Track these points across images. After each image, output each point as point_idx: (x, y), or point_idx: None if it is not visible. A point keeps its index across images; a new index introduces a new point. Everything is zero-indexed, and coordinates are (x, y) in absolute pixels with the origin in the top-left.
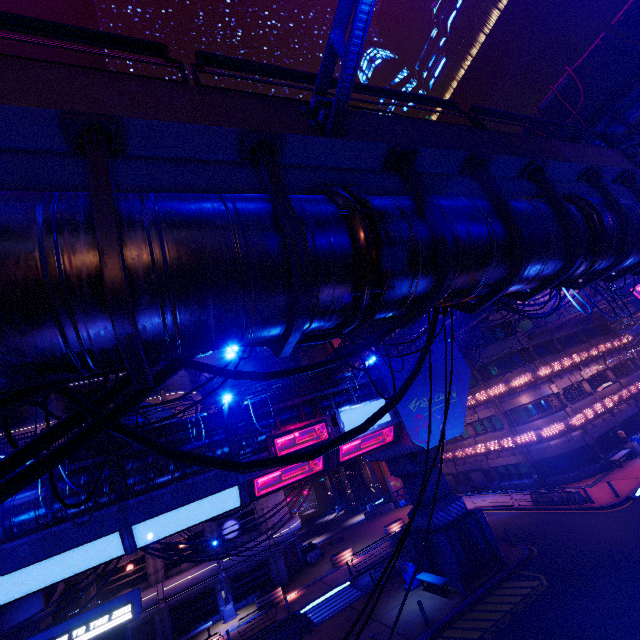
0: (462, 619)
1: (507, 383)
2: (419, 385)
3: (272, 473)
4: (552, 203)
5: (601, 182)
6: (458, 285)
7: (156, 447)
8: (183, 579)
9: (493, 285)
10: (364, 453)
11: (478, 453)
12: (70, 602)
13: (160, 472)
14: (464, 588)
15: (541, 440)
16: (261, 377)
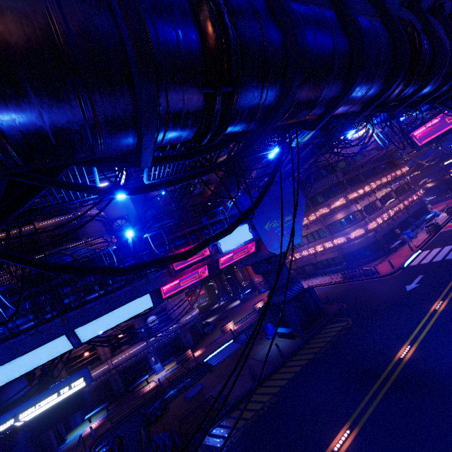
0: (302, 349)
1: (329, 206)
2: (271, 212)
3: (173, 282)
4: (383, 18)
5: (420, 6)
6: (304, 93)
7: (29, 263)
8: (124, 355)
9: (333, 98)
10: (236, 262)
11: (310, 254)
12: (48, 380)
13: (88, 292)
14: (303, 332)
15: (349, 241)
16: (128, 191)
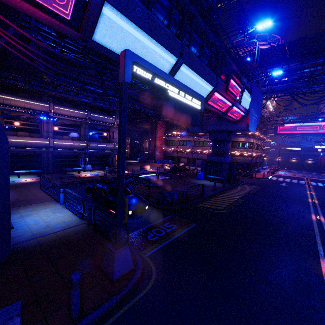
0: (235, 188)
1: None
2: (255, 104)
3: (220, 95)
4: None
5: None
6: None
7: None
8: (66, 143)
9: None
10: (231, 117)
11: (209, 153)
12: None
13: (194, 45)
14: (227, 183)
15: (239, 156)
16: None
